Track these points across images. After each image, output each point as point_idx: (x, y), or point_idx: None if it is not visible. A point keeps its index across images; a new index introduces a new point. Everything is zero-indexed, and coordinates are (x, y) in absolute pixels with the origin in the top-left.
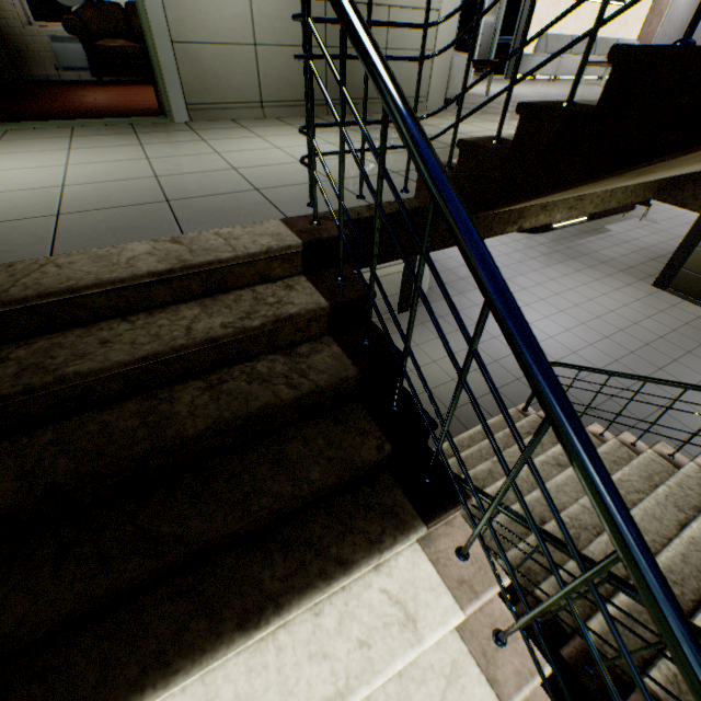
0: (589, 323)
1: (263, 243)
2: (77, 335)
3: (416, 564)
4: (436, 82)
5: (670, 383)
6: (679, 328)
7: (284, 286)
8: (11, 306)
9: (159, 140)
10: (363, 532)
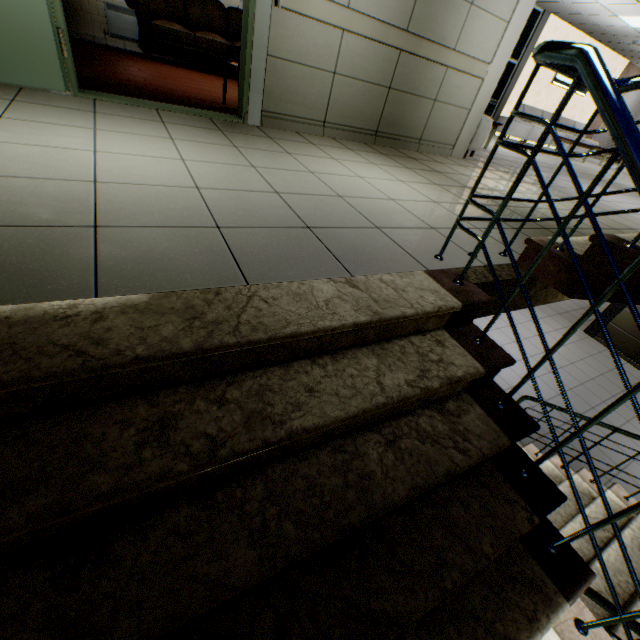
0: (536, 357)
1: (431, 301)
2: (278, 376)
3: (545, 636)
4: (464, 135)
5: (638, 438)
6: (605, 373)
7: (434, 340)
8: (243, 347)
9: (248, 144)
10: (518, 607)
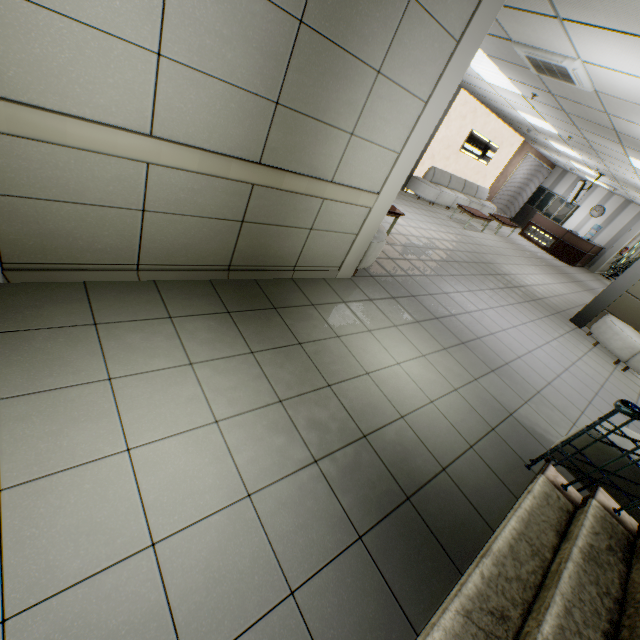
0: None
1: None
2: None
3: None
4: (352, 257)
5: None
6: None
7: None
8: None
9: None
10: None
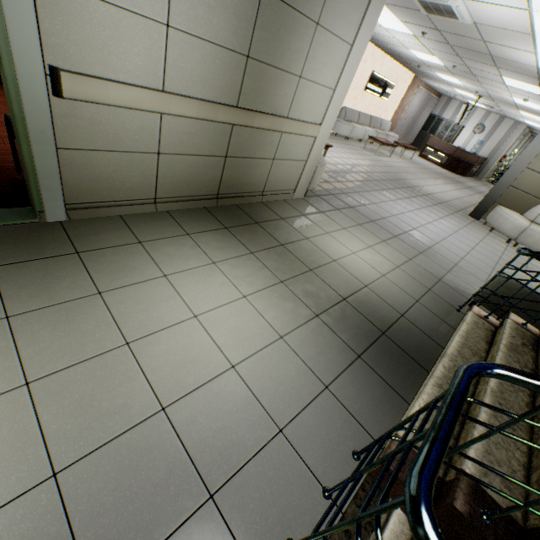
0: None
1: None
2: None
3: None
4: (303, 181)
5: None
6: None
7: None
8: None
9: (34, 297)
10: None
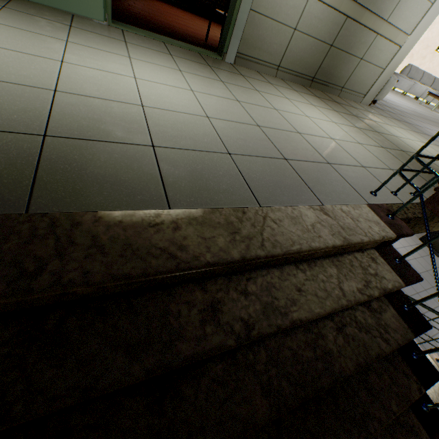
0: None
1: (376, 231)
2: (277, 276)
3: None
4: (374, 88)
5: None
6: (430, 270)
7: (370, 257)
8: (267, 258)
9: (230, 80)
10: None
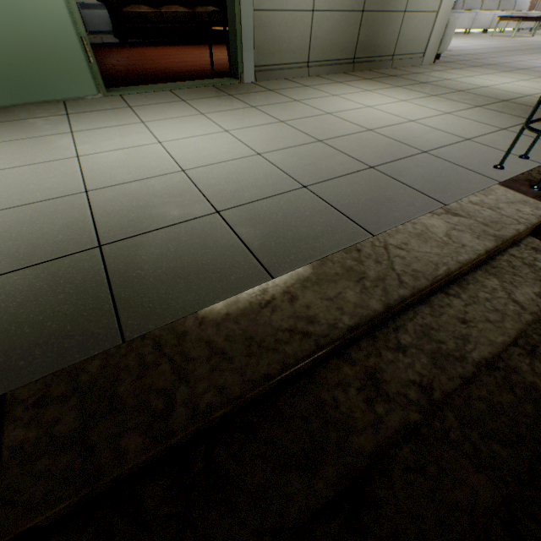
0: None
1: (529, 212)
2: (428, 314)
3: None
4: (433, 40)
5: None
6: None
7: (530, 249)
8: (413, 297)
9: (261, 102)
10: None
